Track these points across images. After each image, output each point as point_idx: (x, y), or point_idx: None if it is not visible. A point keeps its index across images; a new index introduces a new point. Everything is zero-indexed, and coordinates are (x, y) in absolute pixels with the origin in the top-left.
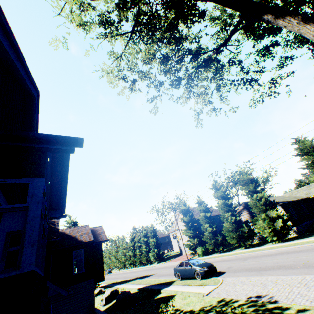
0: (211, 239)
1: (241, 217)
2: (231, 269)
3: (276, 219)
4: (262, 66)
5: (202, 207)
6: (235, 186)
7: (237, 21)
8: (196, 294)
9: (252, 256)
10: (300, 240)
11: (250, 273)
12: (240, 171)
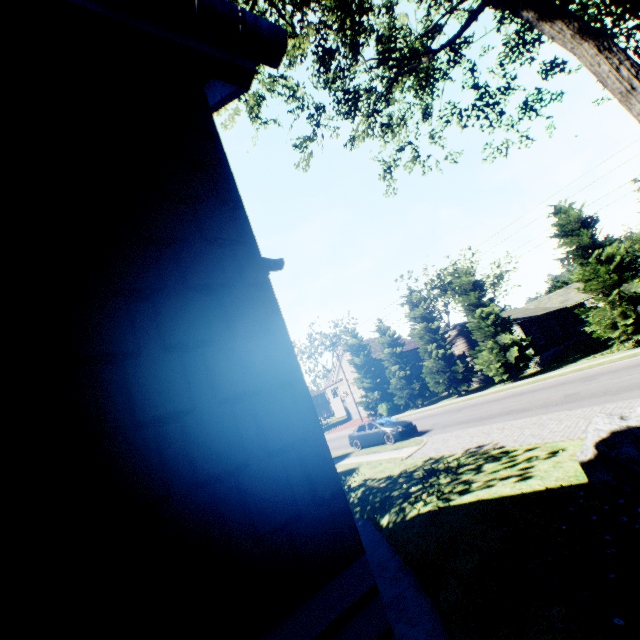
0: (403, 389)
1: (453, 349)
2: (439, 425)
3: (510, 346)
4: (510, 75)
5: (387, 338)
6: (443, 296)
7: (476, 8)
8: (390, 459)
9: (470, 406)
10: (543, 375)
11: (468, 425)
12: (455, 270)
